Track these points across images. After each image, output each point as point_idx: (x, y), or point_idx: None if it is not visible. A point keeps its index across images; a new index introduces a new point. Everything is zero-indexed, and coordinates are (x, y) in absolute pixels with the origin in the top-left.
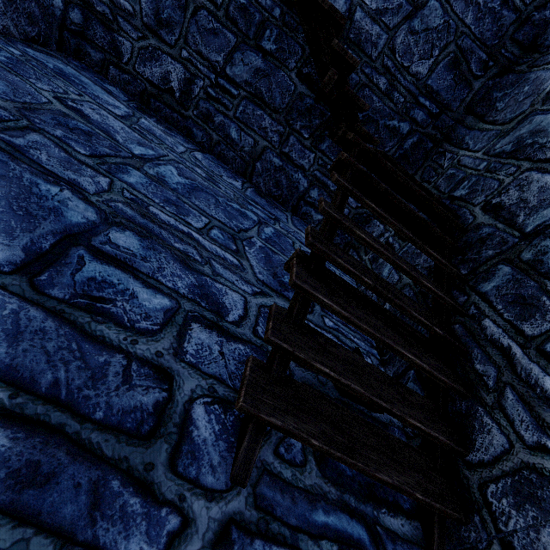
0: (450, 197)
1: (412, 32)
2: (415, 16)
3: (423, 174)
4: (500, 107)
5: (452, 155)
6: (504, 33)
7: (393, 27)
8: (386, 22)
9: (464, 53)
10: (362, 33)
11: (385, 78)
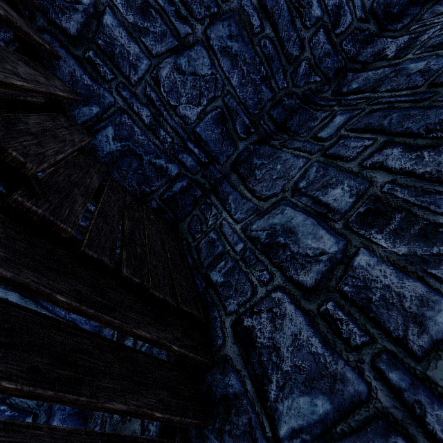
0: (207, 277)
1: (178, 69)
2: (182, 54)
3: (190, 223)
4: (258, 177)
5: (217, 213)
6: (263, 106)
7: (156, 55)
8: (147, 45)
9: (230, 112)
10: (115, 44)
11: (149, 110)
